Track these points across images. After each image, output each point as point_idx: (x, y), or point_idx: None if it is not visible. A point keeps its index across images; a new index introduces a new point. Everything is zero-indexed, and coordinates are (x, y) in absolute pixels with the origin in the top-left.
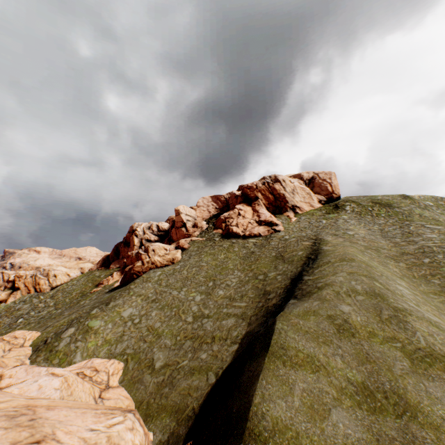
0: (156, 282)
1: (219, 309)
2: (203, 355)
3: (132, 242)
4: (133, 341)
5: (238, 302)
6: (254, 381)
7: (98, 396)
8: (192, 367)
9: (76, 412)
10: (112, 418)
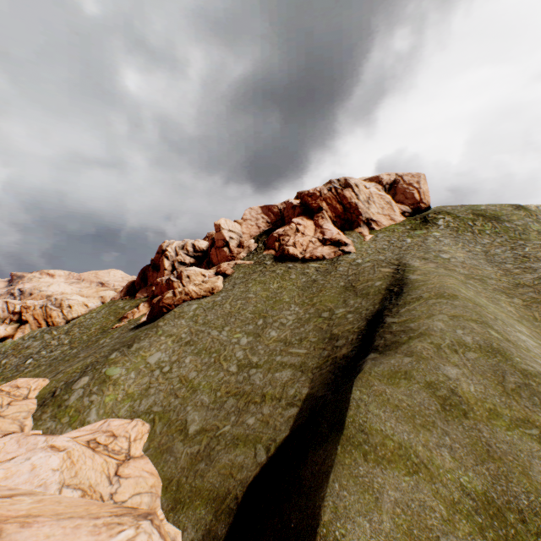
0: (190, 319)
1: (271, 356)
2: (250, 420)
3: (162, 265)
4: (162, 396)
5: (296, 348)
6: (321, 483)
7: (113, 474)
8: (236, 436)
9: (65, 528)
10: (117, 534)
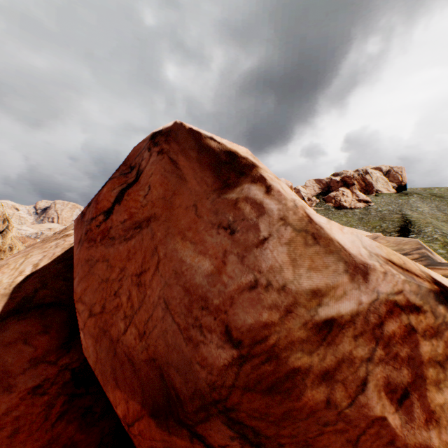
0: None
1: None
2: None
3: None
4: None
5: None
6: None
7: None
8: None
9: None
10: None
